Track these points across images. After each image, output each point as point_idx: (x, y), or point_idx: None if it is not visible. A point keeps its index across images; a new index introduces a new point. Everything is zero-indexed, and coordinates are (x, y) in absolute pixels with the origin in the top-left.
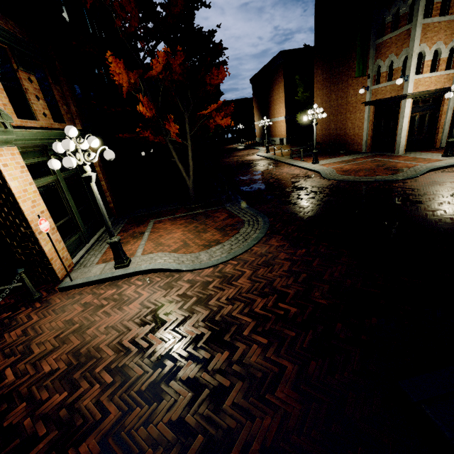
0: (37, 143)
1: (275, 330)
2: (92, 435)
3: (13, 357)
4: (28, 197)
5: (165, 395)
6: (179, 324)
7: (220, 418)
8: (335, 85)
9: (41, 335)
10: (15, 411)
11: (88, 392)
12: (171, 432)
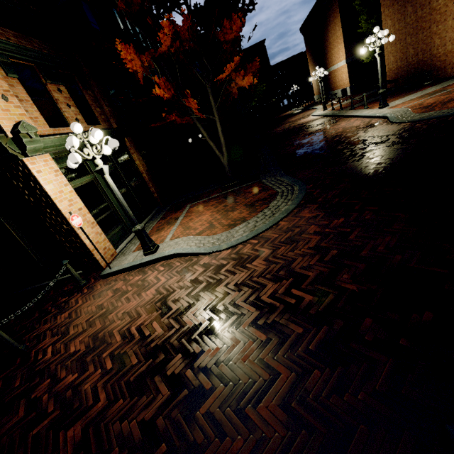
0: None
1: (279, 324)
2: (81, 420)
3: (57, 336)
4: (65, 197)
5: (147, 390)
6: (181, 312)
7: (189, 428)
8: None
9: (78, 318)
10: (42, 385)
11: (91, 376)
12: (140, 433)
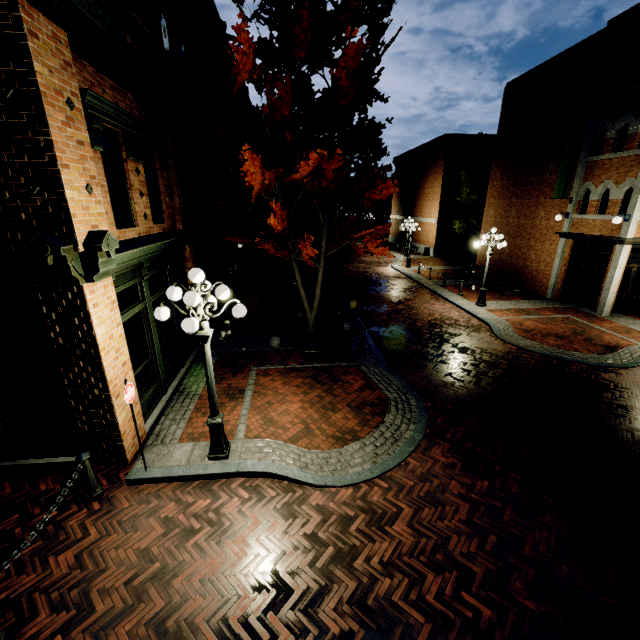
0: (133, 263)
1: None
2: None
3: (65, 612)
4: (113, 345)
5: None
6: (312, 601)
7: None
8: (518, 198)
9: (104, 574)
10: None
11: None
12: None
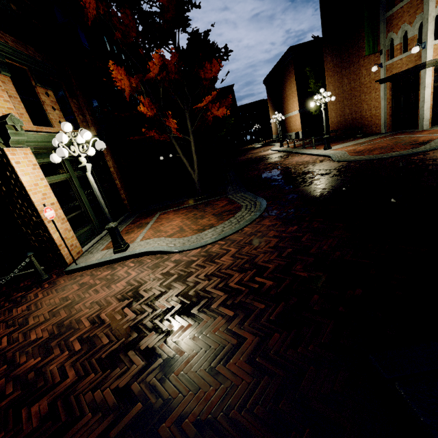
0: (50, 145)
1: (245, 303)
2: (46, 396)
3: (13, 327)
4: (39, 190)
5: (120, 363)
6: (154, 299)
7: (164, 388)
8: (346, 69)
9: (39, 310)
10: None
11: (57, 358)
12: (114, 398)
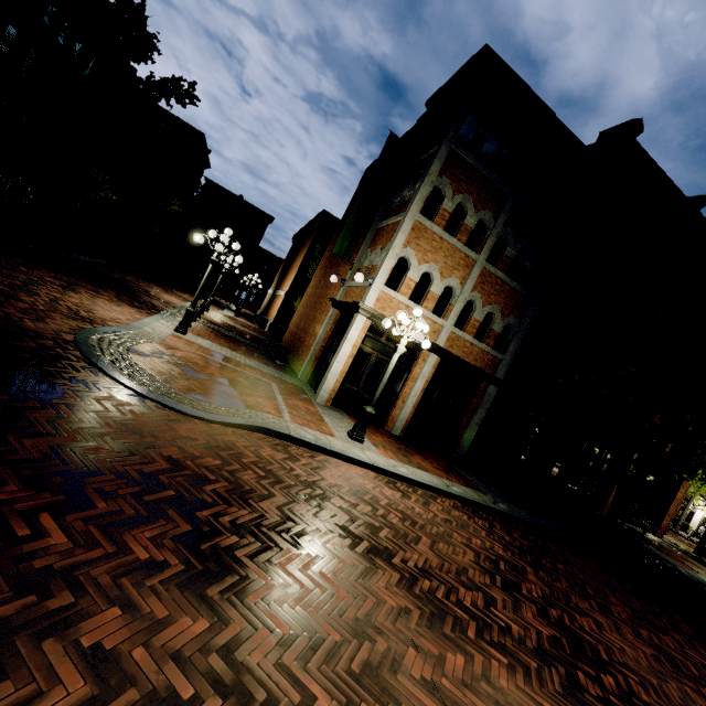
0: None
1: None
2: None
3: None
4: None
5: None
6: None
7: None
8: (331, 267)
9: None
10: None
11: None
12: None
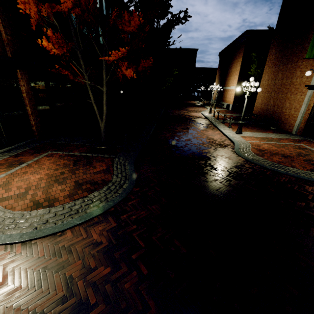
0: None
1: None
2: None
3: None
4: None
5: None
6: None
7: None
8: (284, 65)
9: None
10: None
11: None
12: None
